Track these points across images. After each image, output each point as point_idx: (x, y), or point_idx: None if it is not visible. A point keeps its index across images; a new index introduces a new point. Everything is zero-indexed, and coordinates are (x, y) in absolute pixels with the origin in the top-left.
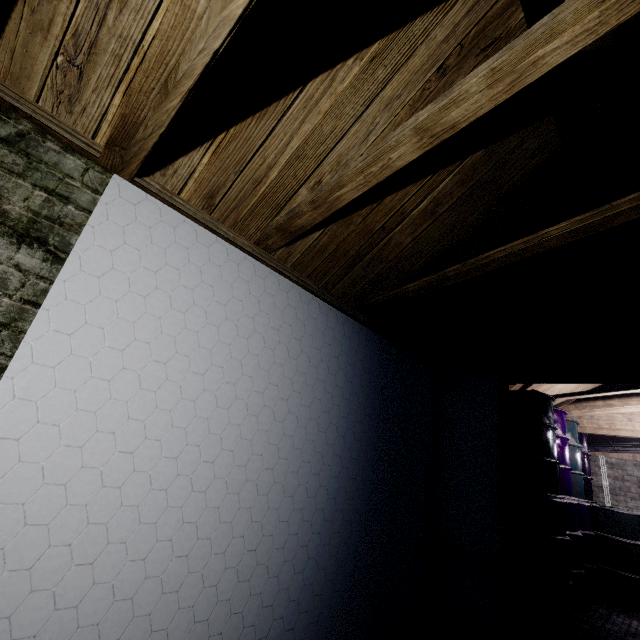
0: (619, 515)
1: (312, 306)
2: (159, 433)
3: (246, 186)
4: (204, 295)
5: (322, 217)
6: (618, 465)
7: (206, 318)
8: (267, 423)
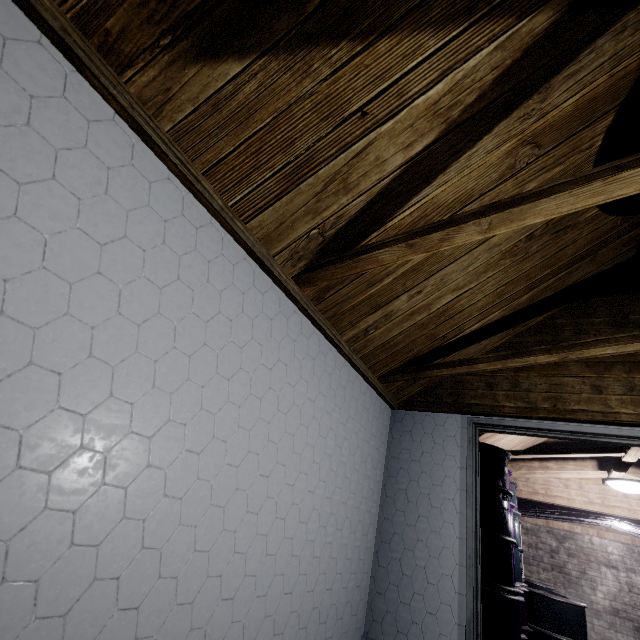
0: (557, 604)
1: (206, 235)
2: None
3: None
4: None
5: None
6: (533, 531)
7: None
8: None
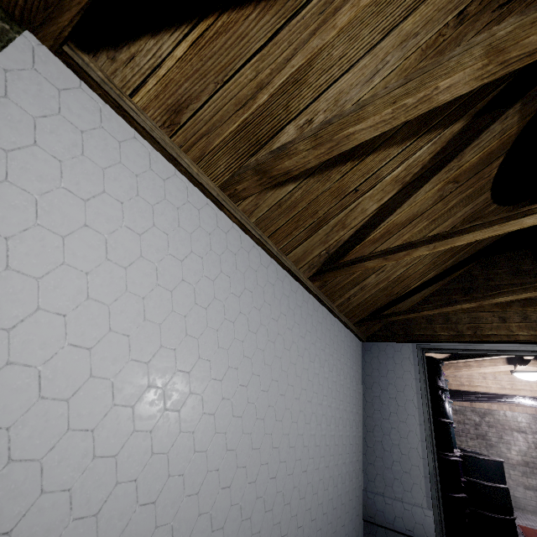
0: (483, 461)
1: (270, 270)
2: (68, 476)
3: (226, 106)
4: (155, 244)
5: (317, 161)
6: (460, 411)
7: (156, 277)
8: (225, 422)
